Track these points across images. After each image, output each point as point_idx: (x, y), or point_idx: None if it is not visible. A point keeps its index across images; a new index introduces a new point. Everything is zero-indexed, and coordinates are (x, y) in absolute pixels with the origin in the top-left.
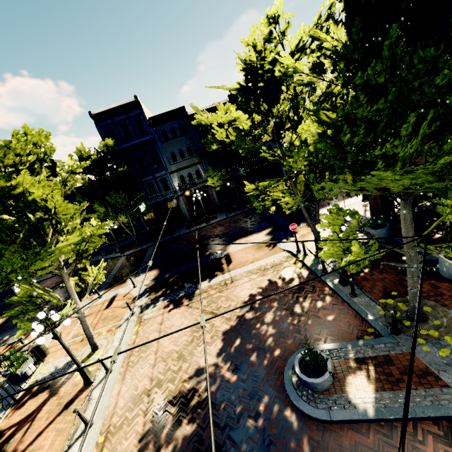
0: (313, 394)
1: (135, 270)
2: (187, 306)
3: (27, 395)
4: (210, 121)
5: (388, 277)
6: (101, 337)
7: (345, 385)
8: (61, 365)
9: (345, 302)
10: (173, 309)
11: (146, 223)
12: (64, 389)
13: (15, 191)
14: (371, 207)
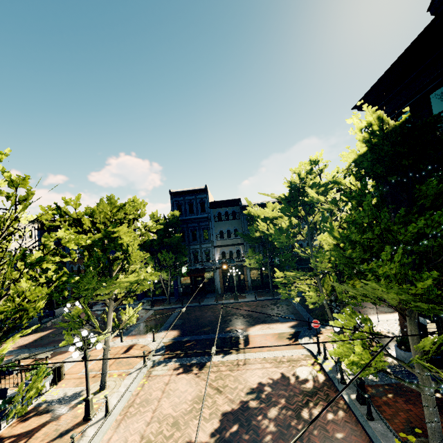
0: None
1: (158, 325)
2: (195, 375)
3: (33, 411)
4: (258, 214)
5: (414, 410)
6: (111, 379)
7: None
8: (70, 393)
9: (359, 423)
10: (181, 373)
11: (181, 285)
12: (65, 417)
13: (113, 234)
14: (402, 326)
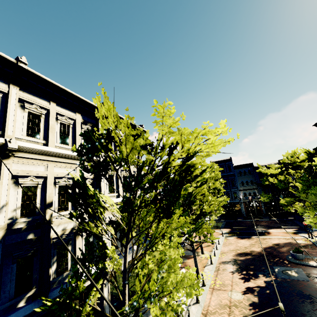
0: (295, 260)
1: (218, 227)
2: (247, 240)
3: None
4: (266, 172)
5: None
6: None
7: (309, 261)
8: None
9: None
10: (240, 239)
11: None
12: (204, 244)
13: (213, 184)
14: None
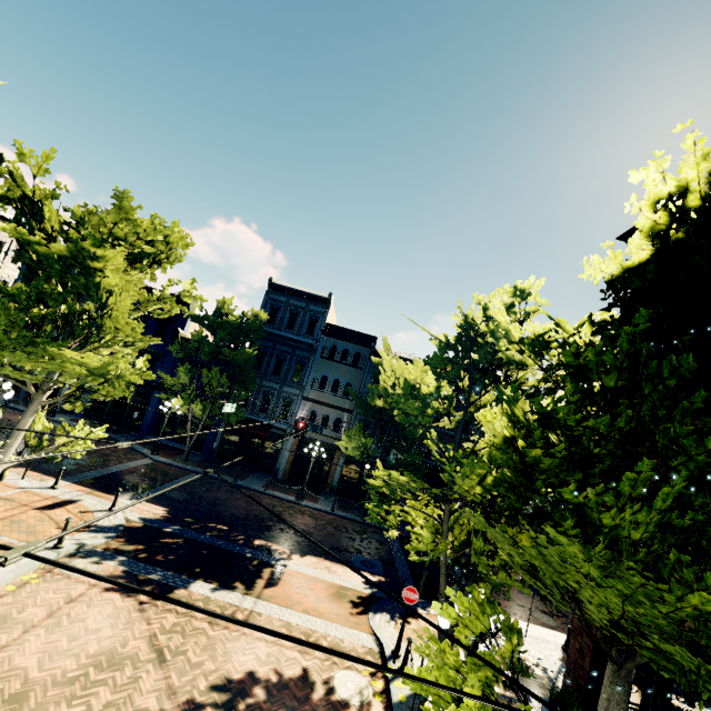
0: None
1: (141, 487)
2: (139, 604)
3: None
4: (393, 369)
5: None
6: None
7: None
8: None
9: None
10: (115, 591)
11: (222, 438)
12: None
13: (93, 262)
14: (569, 666)
